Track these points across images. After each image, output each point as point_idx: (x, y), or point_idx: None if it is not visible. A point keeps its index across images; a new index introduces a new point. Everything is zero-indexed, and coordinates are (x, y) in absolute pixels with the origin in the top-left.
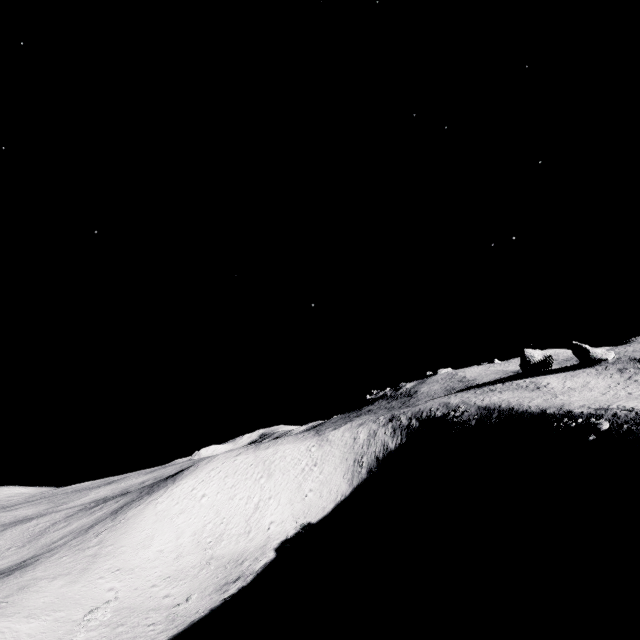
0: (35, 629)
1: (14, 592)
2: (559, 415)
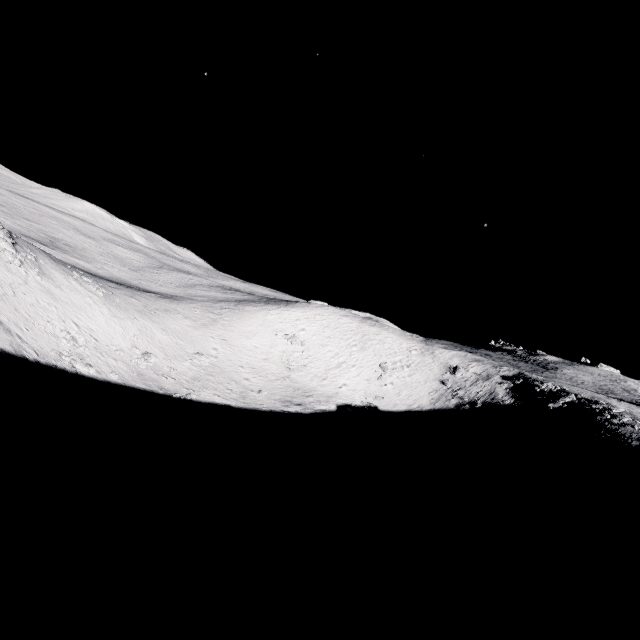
0: (164, 340)
1: (161, 310)
2: None
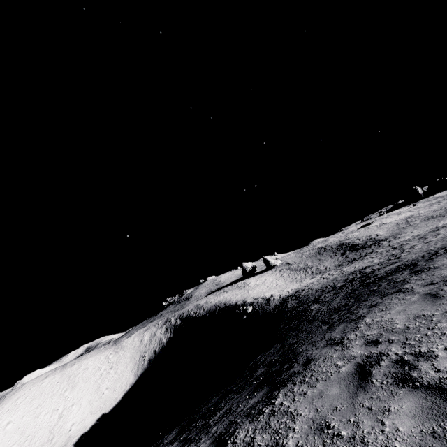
0: None
1: None
2: (241, 305)
